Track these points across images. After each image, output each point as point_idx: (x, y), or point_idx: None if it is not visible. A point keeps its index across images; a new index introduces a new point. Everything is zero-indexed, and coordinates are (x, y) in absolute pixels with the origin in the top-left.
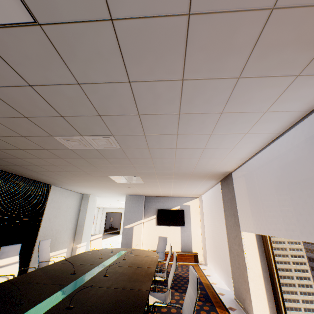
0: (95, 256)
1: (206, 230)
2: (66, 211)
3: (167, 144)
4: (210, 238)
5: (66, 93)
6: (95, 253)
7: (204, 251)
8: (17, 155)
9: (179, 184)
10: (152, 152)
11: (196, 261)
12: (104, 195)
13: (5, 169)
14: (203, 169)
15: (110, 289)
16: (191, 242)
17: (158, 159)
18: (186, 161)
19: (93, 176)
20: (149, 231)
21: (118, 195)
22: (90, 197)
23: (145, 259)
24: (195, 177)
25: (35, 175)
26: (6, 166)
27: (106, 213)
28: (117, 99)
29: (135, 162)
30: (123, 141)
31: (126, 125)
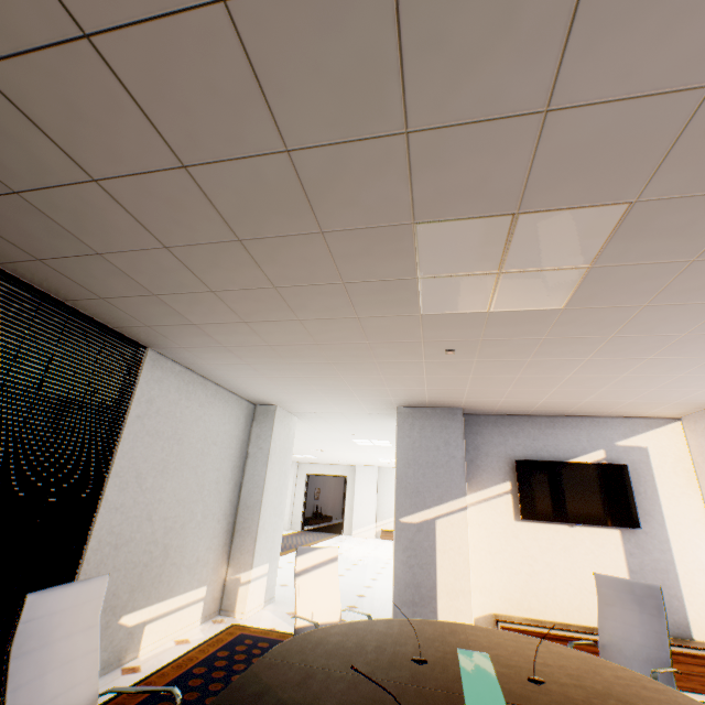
0: None
1: None
2: (202, 455)
3: None
4: None
5: None
6: (339, 668)
7: None
8: None
9: None
10: None
11: None
12: (321, 407)
13: None
14: None
15: None
16: (680, 596)
17: None
18: None
19: (325, 243)
20: (492, 540)
21: (369, 407)
22: (276, 415)
23: None
24: None
25: (53, 261)
26: None
27: (306, 476)
28: None
29: None
30: None
31: None
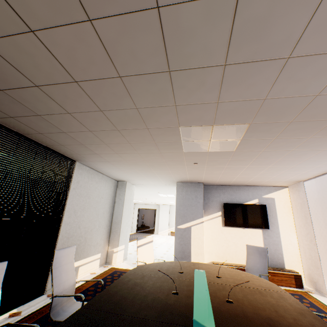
0: (160, 284)
1: (318, 237)
2: (97, 202)
3: None
4: None
5: None
6: (154, 274)
7: (311, 270)
8: None
9: (304, 151)
10: None
11: (300, 286)
12: (145, 182)
13: None
14: None
15: None
16: (282, 253)
17: None
18: None
19: (148, 131)
20: (213, 234)
21: (165, 182)
22: (126, 185)
23: (274, 302)
24: None
25: (46, 134)
26: None
27: (138, 209)
28: None
29: (323, 23)
30: None
31: None
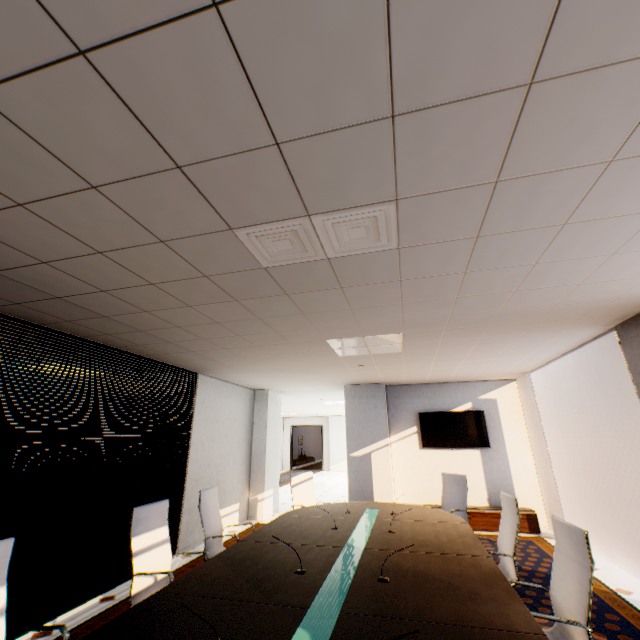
0: (319, 523)
1: (554, 455)
2: (229, 427)
3: (544, 213)
4: (567, 474)
5: (320, 22)
6: (313, 515)
7: (551, 506)
8: (142, 303)
9: (489, 346)
10: (478, 251)
11: (535, 530)
12: (297, 388)
13: (115, 342)
14: (595, 291)
15: (428, 625)
16: (511, 484)
17: (482, 274)
18: (560, 271)
19: (292, 344)
20: (407, 462)
21: (327, 386)
22: (268, 395)
23: (441, 530)
24: (549, 322)
25: (170, 353)
26: (117, 334)
27: (290, 427)
28: (493, 11)
29: (412, 291)
30: (415, 219)
31: (458, 149)
